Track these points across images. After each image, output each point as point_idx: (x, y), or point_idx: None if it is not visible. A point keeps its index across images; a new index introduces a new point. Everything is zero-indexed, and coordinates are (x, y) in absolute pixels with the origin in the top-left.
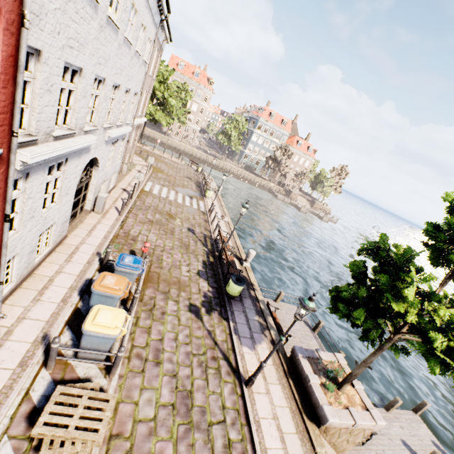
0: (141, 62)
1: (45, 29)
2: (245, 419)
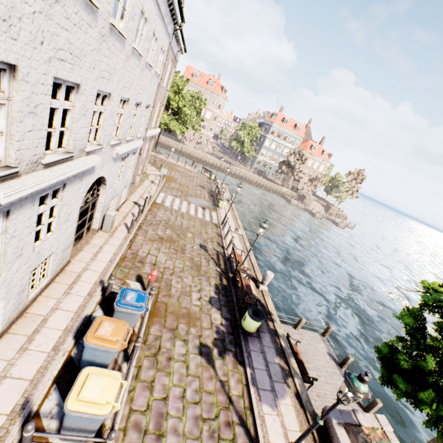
0: (153, 74)
1: (19, 37)
2: None
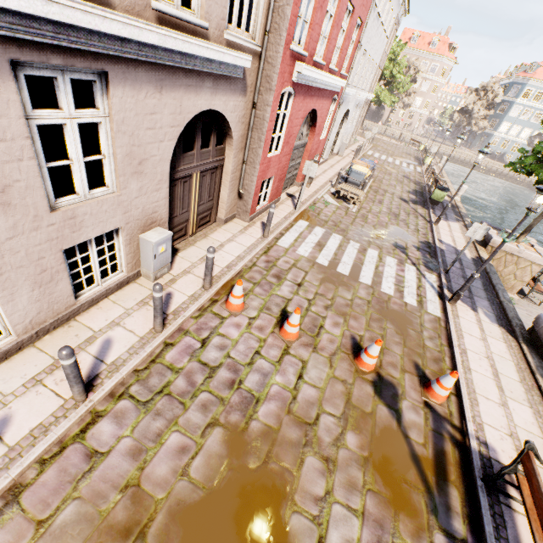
0: (384, 38)
1: None
2: (430, 231)
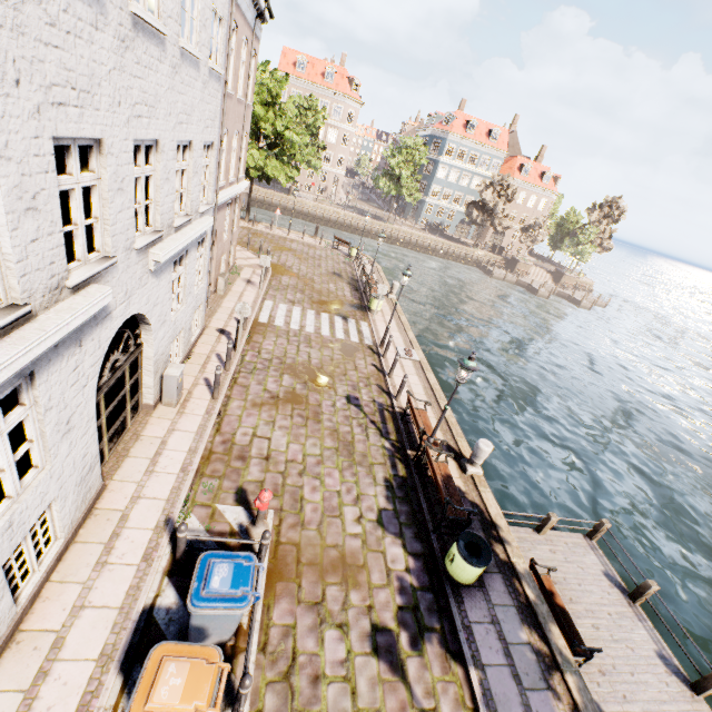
0: (206, 74)
1: None
2: None
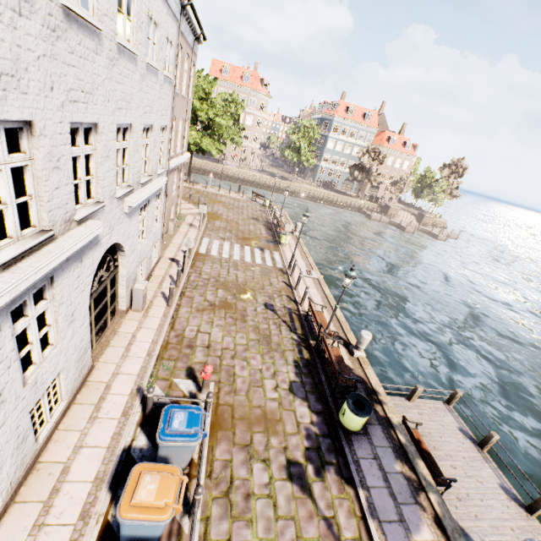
0: (162, 80)
1: None
2: None
